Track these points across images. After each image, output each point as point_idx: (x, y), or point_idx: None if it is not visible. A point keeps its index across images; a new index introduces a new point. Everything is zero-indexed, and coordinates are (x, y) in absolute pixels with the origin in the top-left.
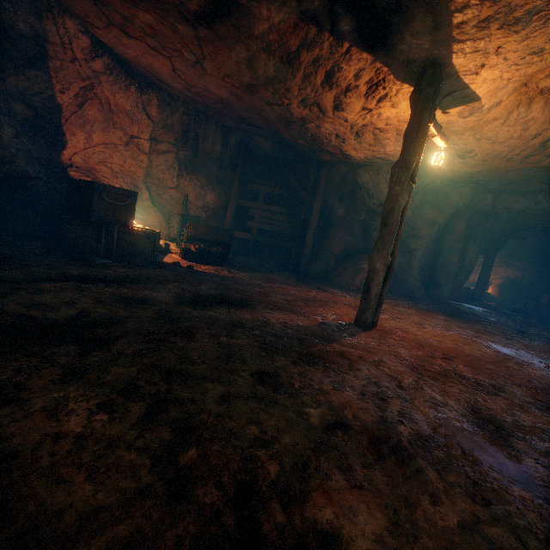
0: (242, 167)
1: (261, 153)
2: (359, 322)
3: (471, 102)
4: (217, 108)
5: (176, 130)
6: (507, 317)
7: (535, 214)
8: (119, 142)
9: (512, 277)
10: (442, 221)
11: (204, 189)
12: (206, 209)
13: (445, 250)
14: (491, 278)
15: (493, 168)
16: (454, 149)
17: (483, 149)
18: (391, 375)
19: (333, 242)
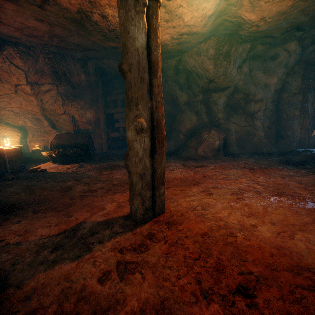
0: (101, 85)
1: (112, 71)
2: (131, 215)
3: None
4: (59, 44)
5: (47, 72)
6: None
7: None
8: (10, 92)
9: None
10: (276, 82)
11: (83, 109)
12: (90, 122)
13: (286, 106)
14: None
15: None
16: None
17: None
18: None
19: (181, 123)
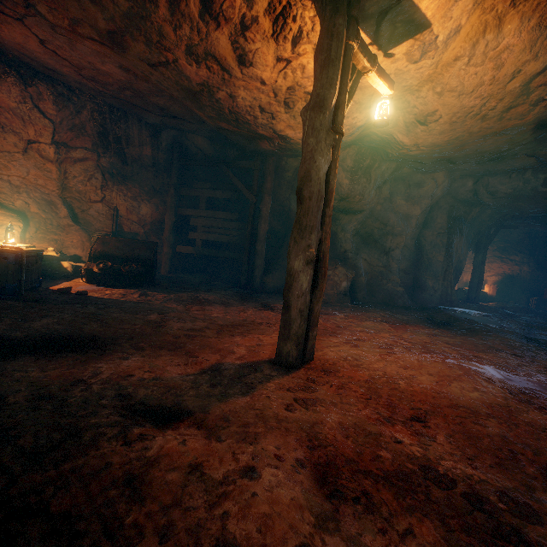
0: (178, 170)
1: (199, 153)
2: (279, 358)
3: (419, 32)
4: (129, 99)
5: (90, 132)
6: (510, 320)
7: (525, 196)
8: (14, 149)
9: (509, 272)
10: (419, 214)
11: (137, 200)
12: (143, 223)
13: (428, 247)
14: (486, 276)
15: (466, 132)
16: (412, 113)
17: (448, 106)
18: (232, 541)
19: None
